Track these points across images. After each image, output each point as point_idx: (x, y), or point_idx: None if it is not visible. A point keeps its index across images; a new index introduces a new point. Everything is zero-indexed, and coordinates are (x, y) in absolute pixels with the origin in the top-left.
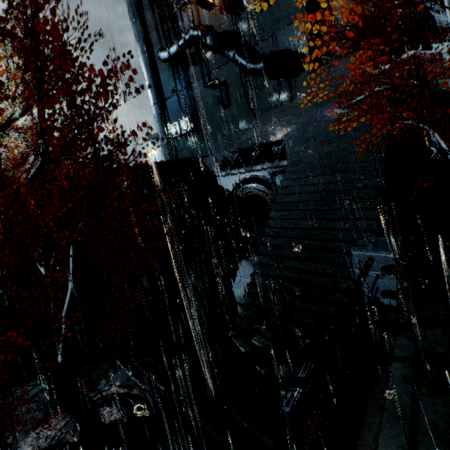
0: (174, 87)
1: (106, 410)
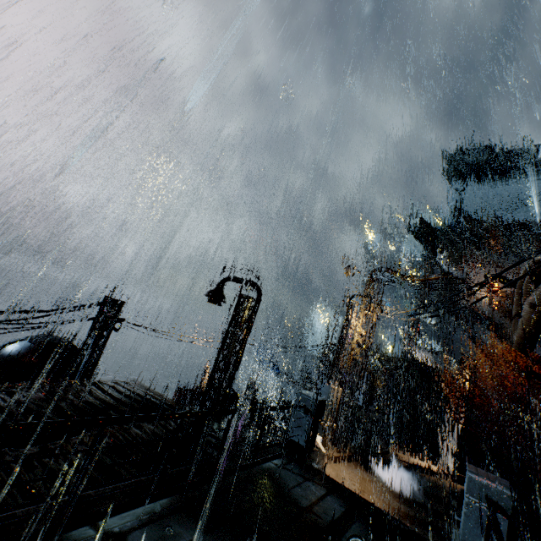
0: (436, 323)
1: None
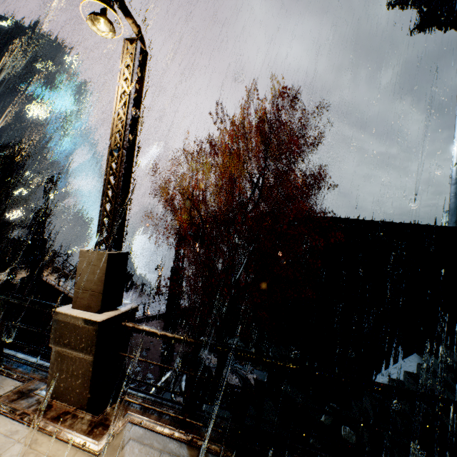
0: None
1: (235, 379)
